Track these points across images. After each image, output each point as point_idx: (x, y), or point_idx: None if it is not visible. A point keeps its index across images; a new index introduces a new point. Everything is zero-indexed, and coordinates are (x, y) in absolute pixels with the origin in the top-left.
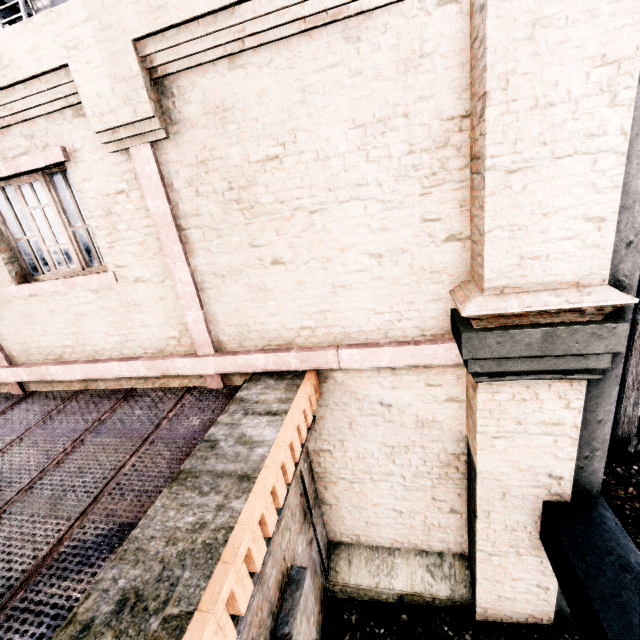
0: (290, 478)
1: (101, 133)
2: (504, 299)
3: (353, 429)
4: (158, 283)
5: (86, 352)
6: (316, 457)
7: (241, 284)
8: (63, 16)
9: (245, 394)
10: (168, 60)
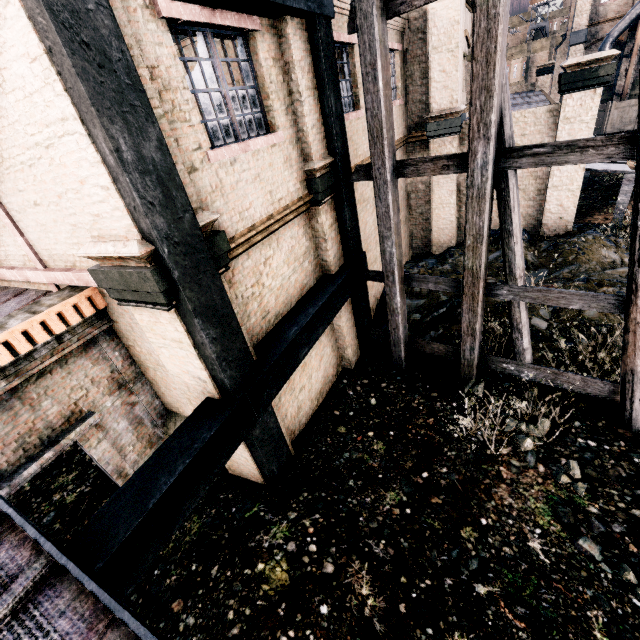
0: (23, 352)
1: None
2: (95, 246)
3: (135, 333)
4: None
5: None
6: (130, 350)
7: (30, 219)
8: None
9: (44, 299)
10: None
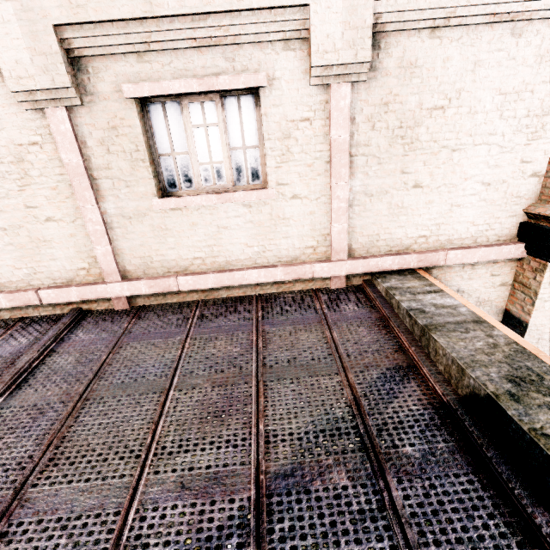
0: None
1: (314, 68)
2: None
3: None
4: (313, 200)
5: (217, 263)
6: None
7: (384, 202)
8: None
9: (390, 285)
10: (391, 21)
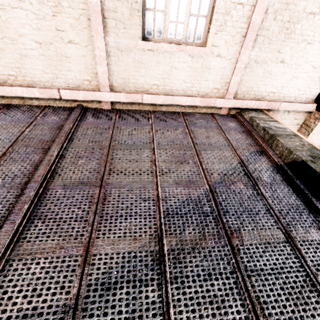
0: None
1: None
2: None
3: None
4: (227, 59)
5: (165, 90)
6: None
7: (262, 68)
8: None
9: (252, 115)
10: None
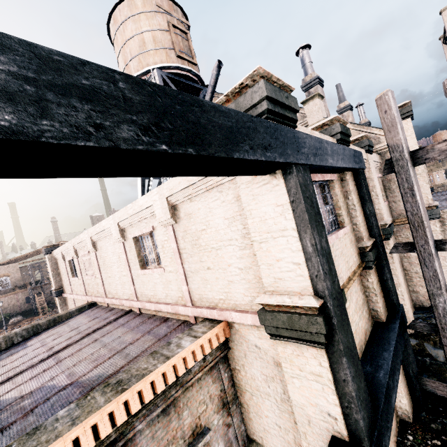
0: (190, 366)
1: (160, 223)
2: (270, 297)
3: (247, 359)
4: (175, 273)
5: (156, 298)
6: (234, 372)
7: (199, 276)
8: (152, 193)
9: (194, 327)
10: (175, 201)
